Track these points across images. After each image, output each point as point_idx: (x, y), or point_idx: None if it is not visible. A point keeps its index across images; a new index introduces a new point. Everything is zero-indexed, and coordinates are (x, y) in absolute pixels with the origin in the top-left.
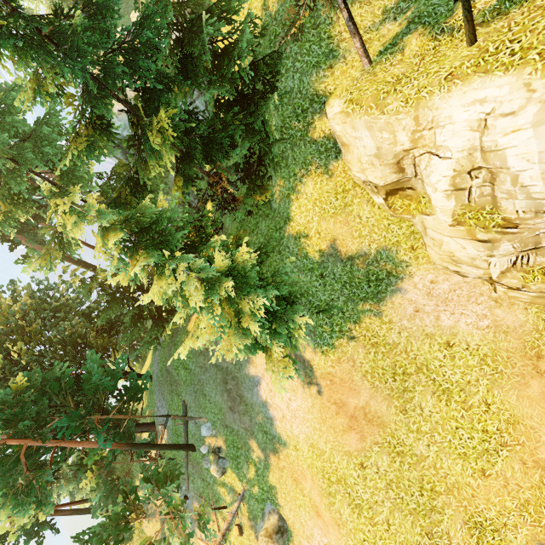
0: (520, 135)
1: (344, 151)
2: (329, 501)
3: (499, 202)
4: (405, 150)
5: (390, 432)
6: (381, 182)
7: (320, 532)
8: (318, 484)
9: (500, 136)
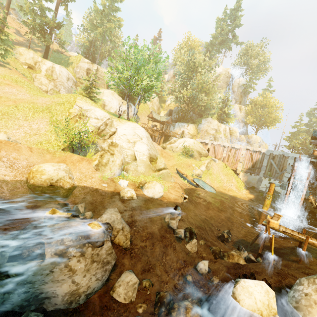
0: (58, 67)
1: (19, 55)
2: (16, 83)
3: (53, 75)
4: (39, 61)
5: (36, 86)
6: (30, 63)
7: (11, 88)
8: (9, 80)
9: (55, 66)
